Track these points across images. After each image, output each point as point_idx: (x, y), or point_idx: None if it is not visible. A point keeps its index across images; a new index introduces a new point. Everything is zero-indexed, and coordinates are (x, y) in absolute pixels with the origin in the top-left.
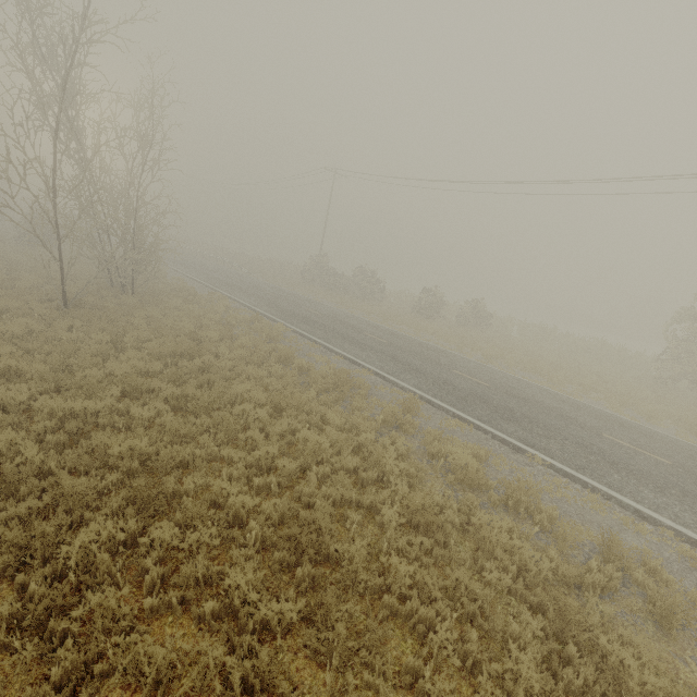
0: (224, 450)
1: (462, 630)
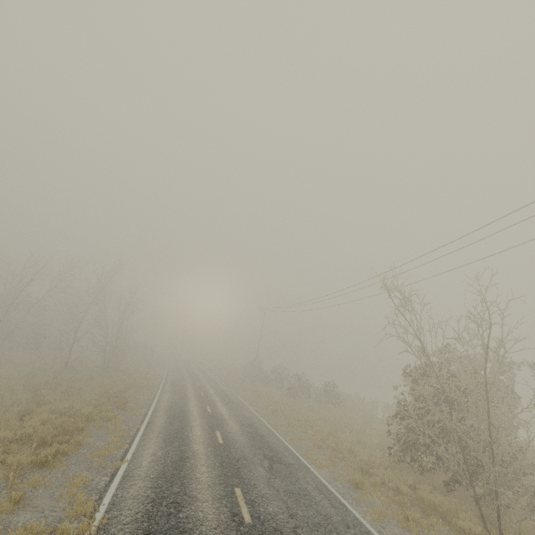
0: (15, 396)
1: None
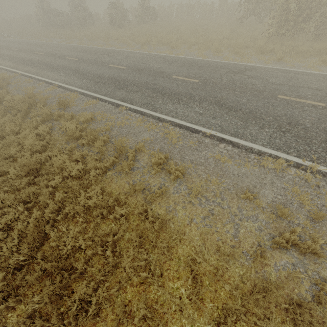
0: None
1: (38, 207)
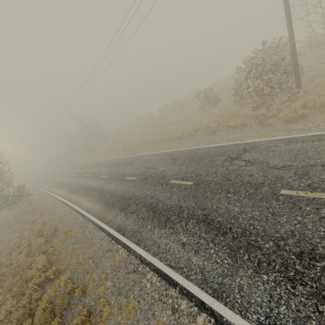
0: None
1: None
